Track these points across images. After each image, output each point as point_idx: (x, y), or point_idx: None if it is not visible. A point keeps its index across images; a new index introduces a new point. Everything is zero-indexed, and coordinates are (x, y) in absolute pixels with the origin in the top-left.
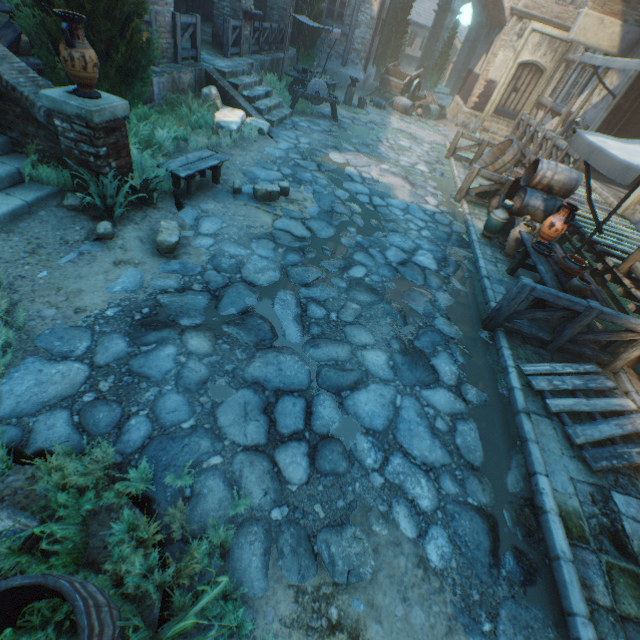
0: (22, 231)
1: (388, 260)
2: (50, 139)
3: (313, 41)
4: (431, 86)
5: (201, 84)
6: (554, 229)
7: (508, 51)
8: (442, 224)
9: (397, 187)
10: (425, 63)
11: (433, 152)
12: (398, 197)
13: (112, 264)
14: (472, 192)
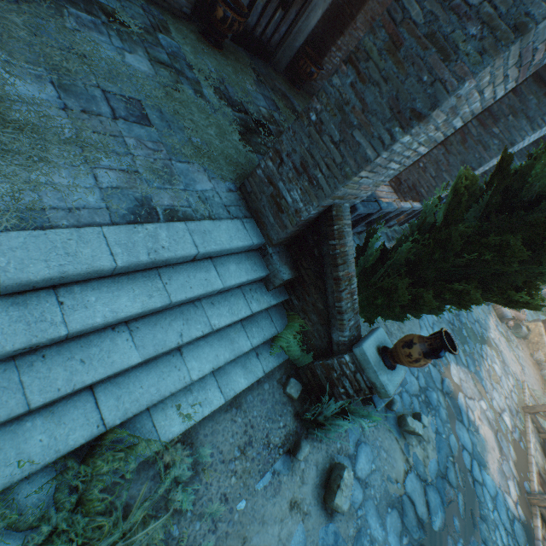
0: (246, 408)
1: None
2: (320, 333)
3: None
4: None
5: None
6: None
7: None
8: (518, 544)
9: (489, 447)
10: None
11: (514, 393)
12: (489, 467)
13: (288, 504)
14: None
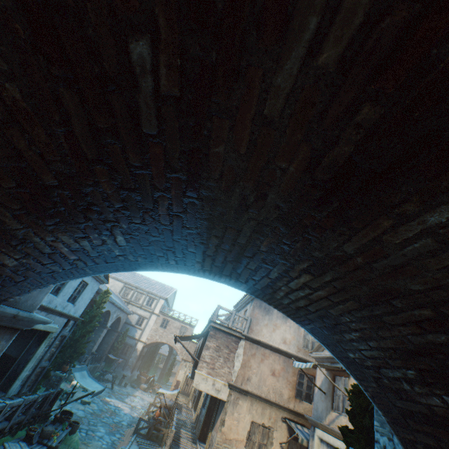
0: None
1: (114, 420)
2: (46, 380)
3: (113, 360)
4: (165, 381)
5: (71, 372)
6: (158, 412)
7: (183, 370)
8: (136, 418)
9: (126, 409)
10: (163, 371)
11: (148, 403)
12: (125, 411)
13: None
14: (151, 412)
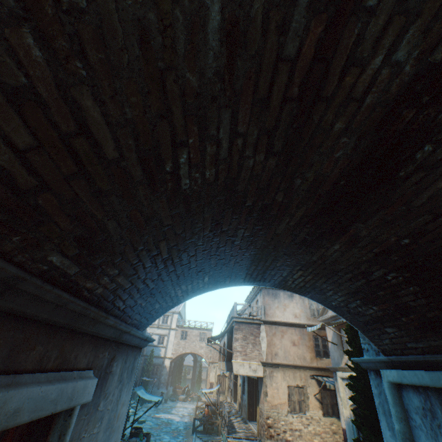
0: None
1: (171, 428)
2: None
3: (147, 383)
4: (198, 388)
5: None
6: (206, 410)
7: (213, 372)
8: (188, 422)
9: (176, 418)
10: (193, 380)
11: (192, 409)
12: (176, 420)
13: None
14: (198, 414)
